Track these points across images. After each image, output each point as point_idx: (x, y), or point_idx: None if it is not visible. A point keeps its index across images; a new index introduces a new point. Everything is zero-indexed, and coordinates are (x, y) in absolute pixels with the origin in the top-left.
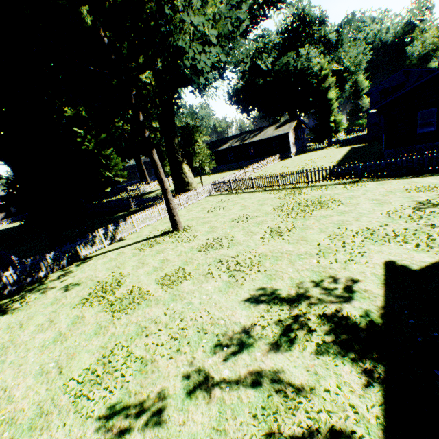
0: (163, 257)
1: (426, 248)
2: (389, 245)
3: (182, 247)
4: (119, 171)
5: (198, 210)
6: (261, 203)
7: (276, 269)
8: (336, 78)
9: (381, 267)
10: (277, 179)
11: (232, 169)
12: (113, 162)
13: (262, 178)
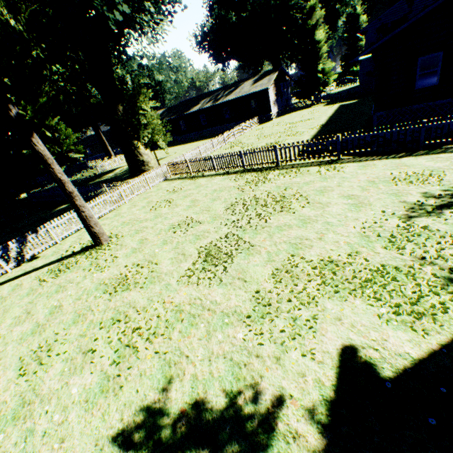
0: (58, 301)
1: (410, 317)
2: (354, 302)
3: (90, 282)
4: (74, 144)
5: (142, 206)
6: (215, 196)
7: (182, 350)
8: (327, 11)
9: (334, 363)
10: (241, 158)
11: (206, 137)
12: (63, 135)
13: (223, 157)
